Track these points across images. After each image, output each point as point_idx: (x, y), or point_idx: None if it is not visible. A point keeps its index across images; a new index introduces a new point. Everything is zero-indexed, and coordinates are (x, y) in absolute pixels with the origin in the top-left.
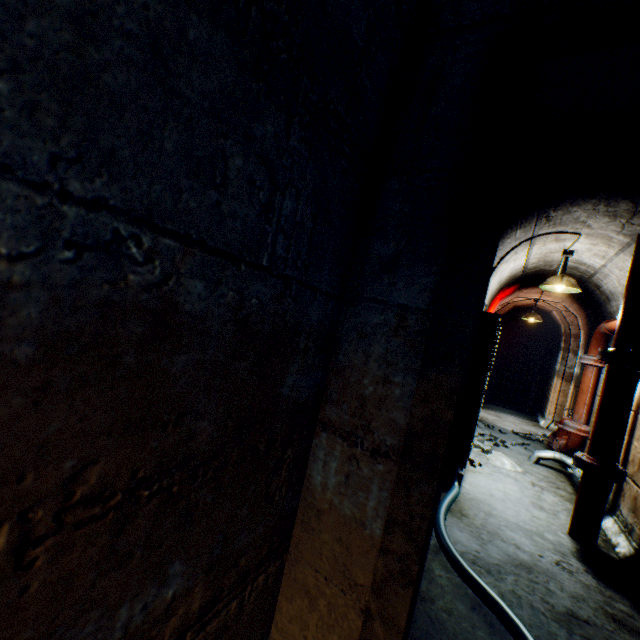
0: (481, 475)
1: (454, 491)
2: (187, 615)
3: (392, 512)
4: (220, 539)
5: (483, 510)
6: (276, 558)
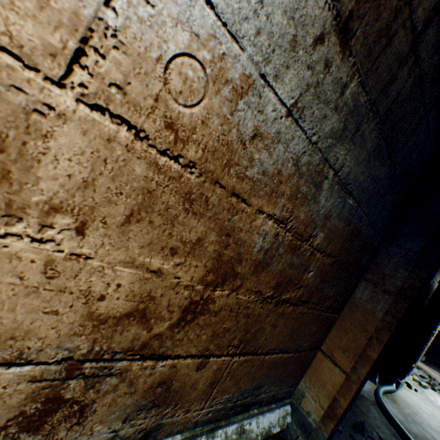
0: (414, 395)
1: (391, 387)
2: (327, 304)
3: (388, 309)
4: (338, 290)
5: (411, 409)
6: (337, 314)
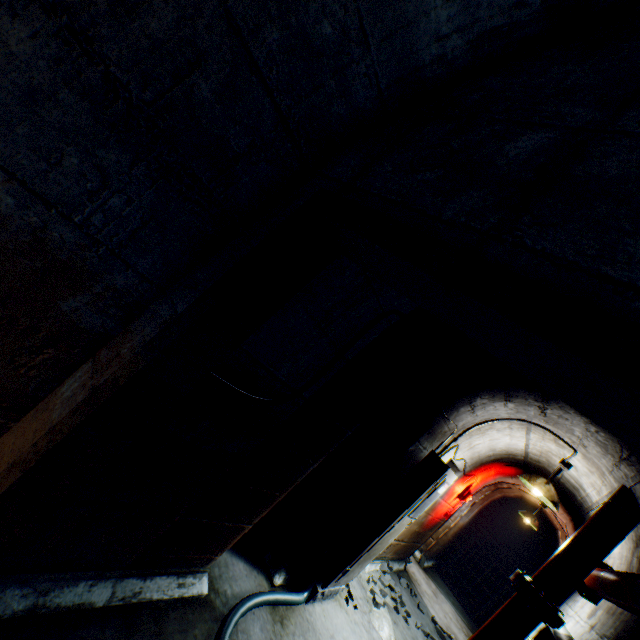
0: (345, 615)
1: (295, 596)
2: None
3: (59, 423)
4: None
5: (306, 638)
6: (2, 415)
